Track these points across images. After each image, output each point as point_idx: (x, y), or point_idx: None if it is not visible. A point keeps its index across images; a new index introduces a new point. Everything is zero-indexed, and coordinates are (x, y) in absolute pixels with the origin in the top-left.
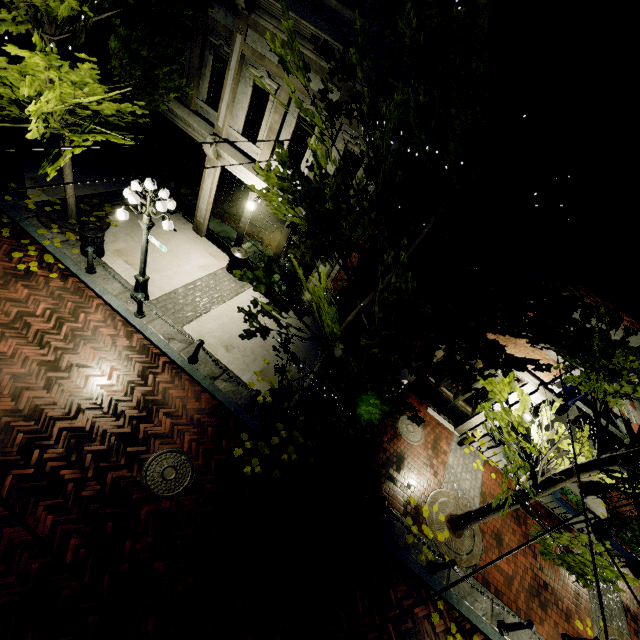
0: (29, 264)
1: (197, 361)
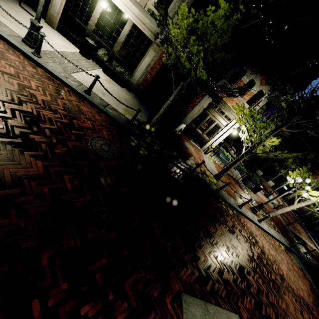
0: None
1: (91, 94)
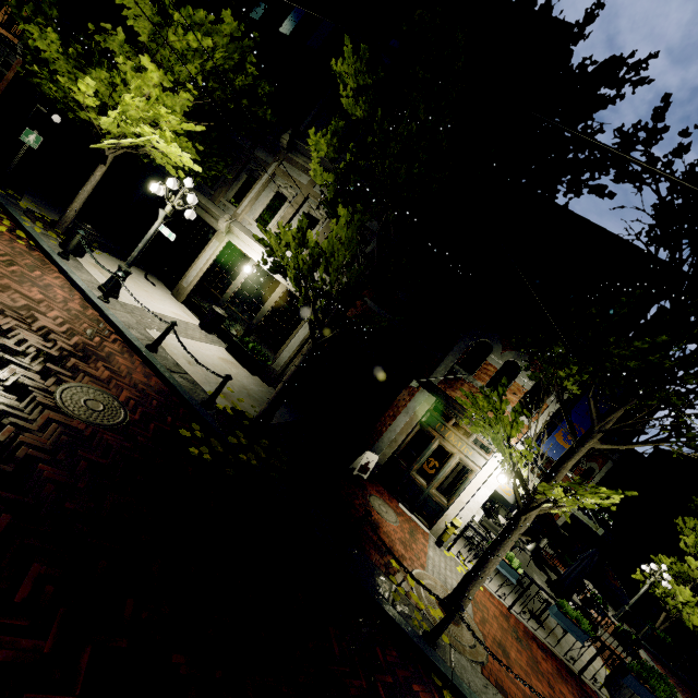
0: None
1: (156, 351)
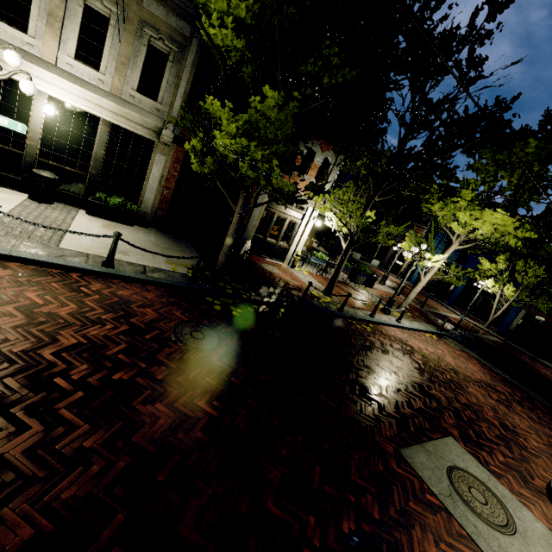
0: None
1: (114, 264)
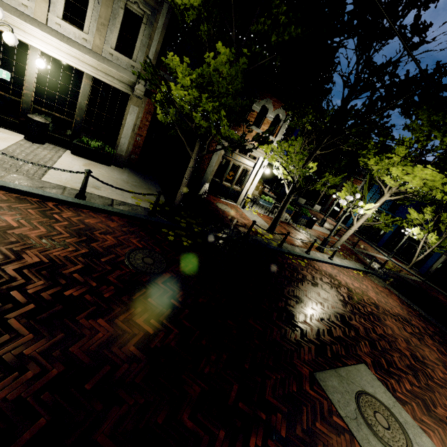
0: None
1: (85, 197)
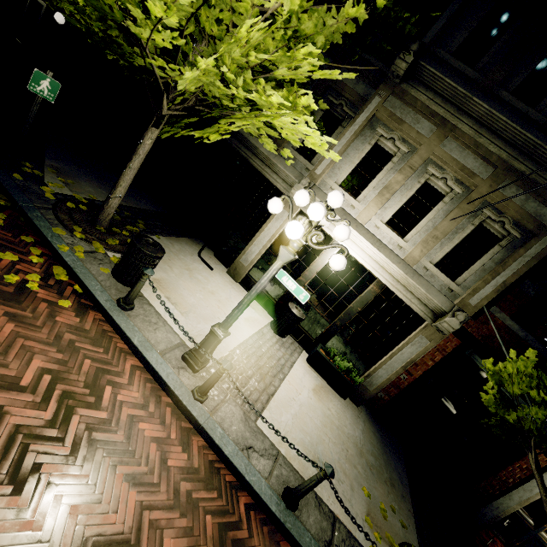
0: (26, 276)
1: (298, 502)
